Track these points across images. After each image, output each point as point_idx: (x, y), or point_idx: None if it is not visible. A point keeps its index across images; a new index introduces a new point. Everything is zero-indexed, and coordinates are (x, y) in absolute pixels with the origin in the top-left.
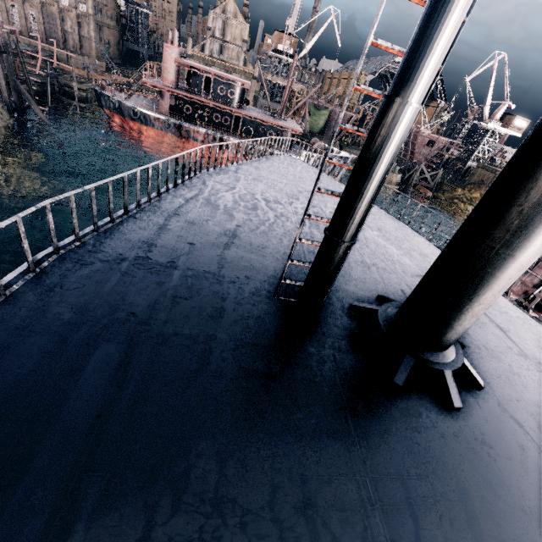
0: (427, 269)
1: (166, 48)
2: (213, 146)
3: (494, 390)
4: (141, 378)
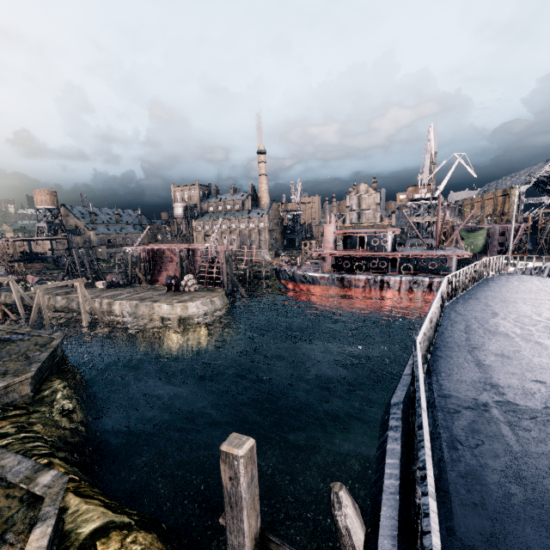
0: None
1: (326, 227)
2: (374, 288)
3: None
4: None
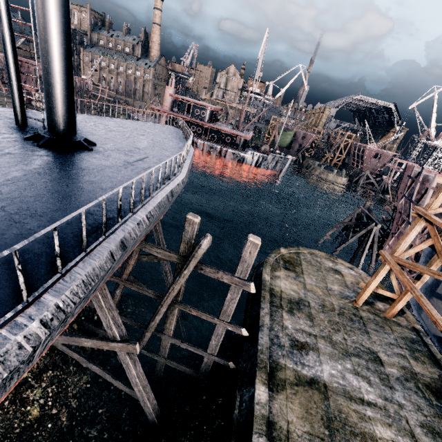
0: (149, 149)
1: (166, 89)
2: None
3: (76, 155)
4: None
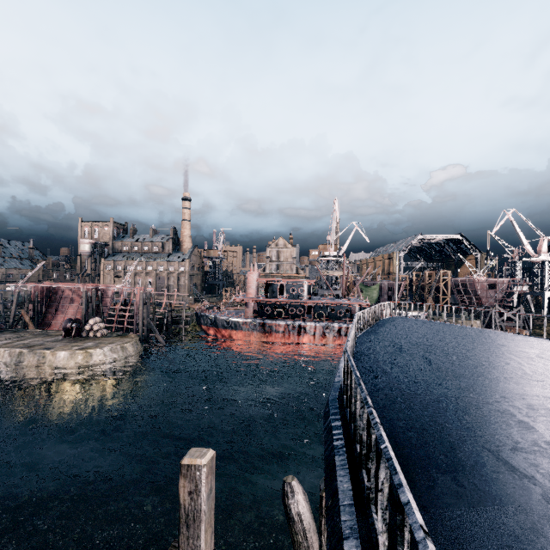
0: None
1: (249, 274)
2: (293, 333)
3: None
4: (543, 477)
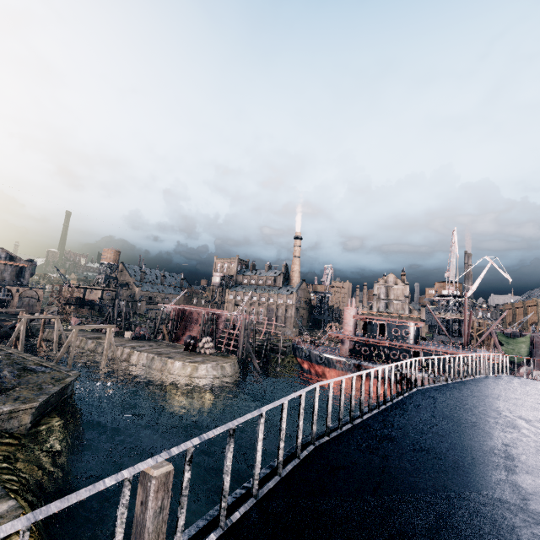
0: None
1: (346, 310)
2: (394, 381)
3: None
4: None
